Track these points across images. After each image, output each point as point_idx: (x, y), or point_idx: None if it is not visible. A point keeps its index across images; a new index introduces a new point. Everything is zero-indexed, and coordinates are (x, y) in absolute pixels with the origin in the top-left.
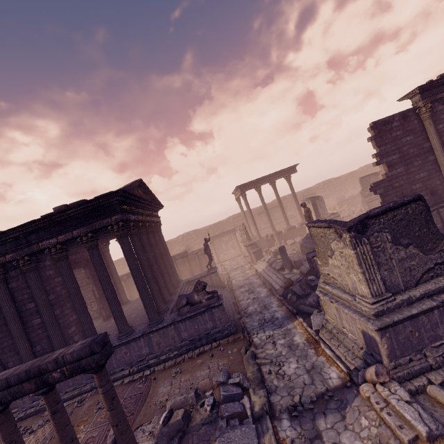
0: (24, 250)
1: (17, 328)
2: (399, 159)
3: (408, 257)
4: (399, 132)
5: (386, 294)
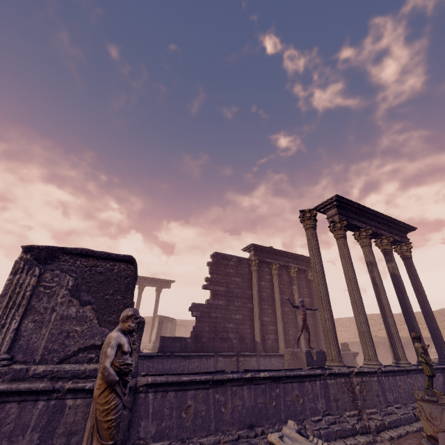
0: None
1: None
2: (225, 292)
3: (77, 317)
4: (232, 271)
5: (1, 354)
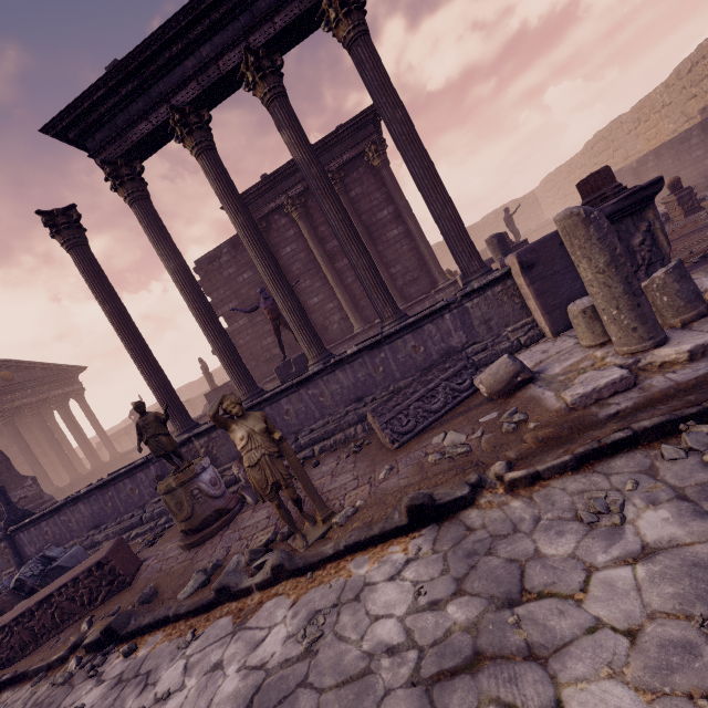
0: None
1: None
2: (239, 306)
3: None
4: (232, 270)
5: None
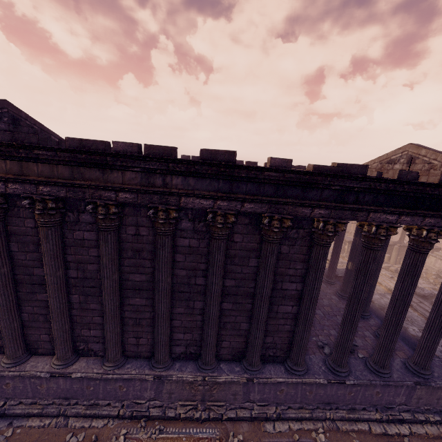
0: (344, 212)
1: (266, 311)
2: None
3: None
4: None
5: None
